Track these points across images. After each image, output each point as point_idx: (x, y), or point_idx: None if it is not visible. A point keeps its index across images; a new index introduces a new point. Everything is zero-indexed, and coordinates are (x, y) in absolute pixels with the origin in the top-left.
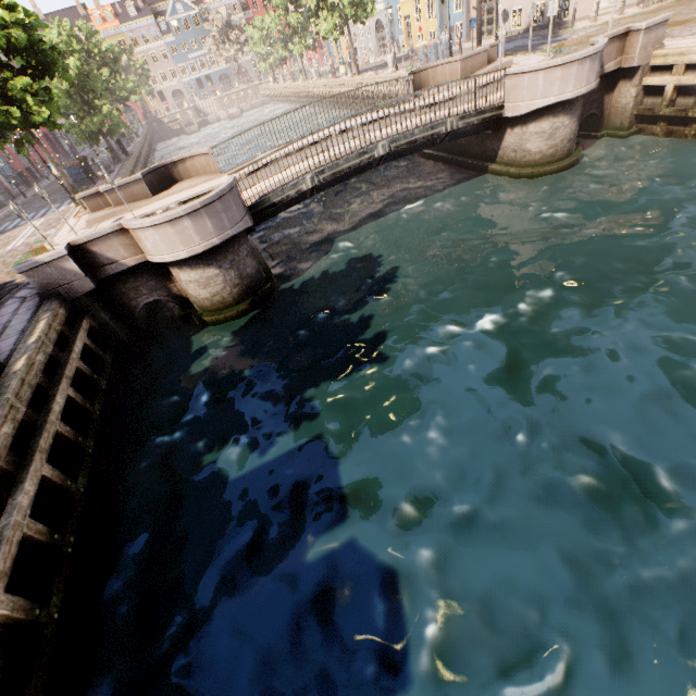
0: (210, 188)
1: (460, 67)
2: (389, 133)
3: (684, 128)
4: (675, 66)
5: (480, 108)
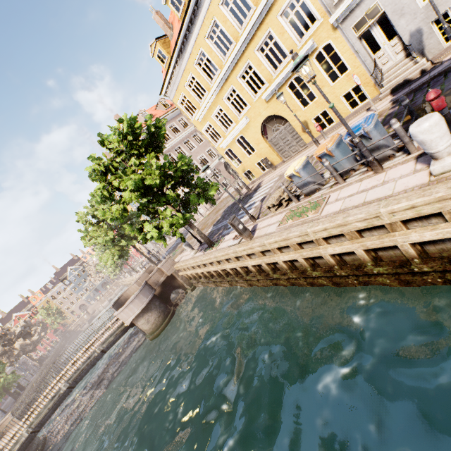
0: (4, 444)
1: (137, 284)
2: (76, 368)
3: (201, 283)
4: (181, 269)
5: (117, 327)
